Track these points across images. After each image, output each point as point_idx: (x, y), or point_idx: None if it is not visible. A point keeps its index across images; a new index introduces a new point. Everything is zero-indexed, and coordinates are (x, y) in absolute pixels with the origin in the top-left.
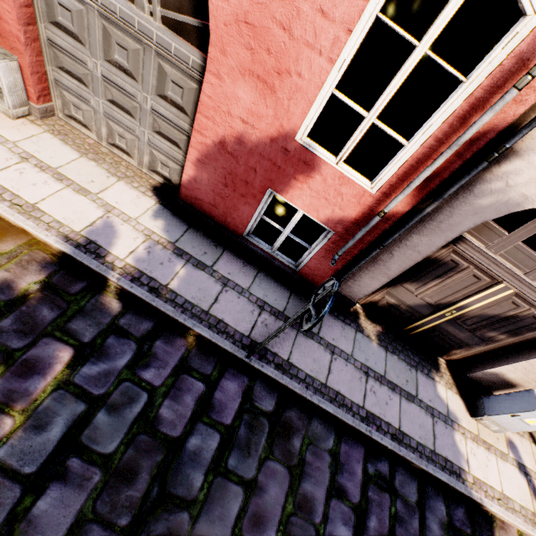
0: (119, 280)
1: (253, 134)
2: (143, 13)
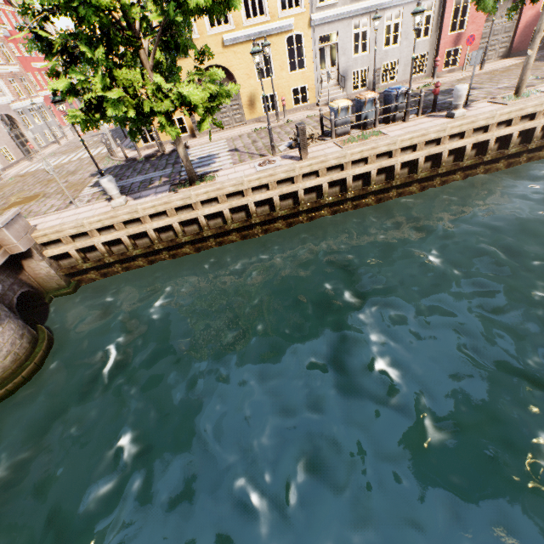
0: (536, 57)
1: (530, 19)
2: (503, 19)
